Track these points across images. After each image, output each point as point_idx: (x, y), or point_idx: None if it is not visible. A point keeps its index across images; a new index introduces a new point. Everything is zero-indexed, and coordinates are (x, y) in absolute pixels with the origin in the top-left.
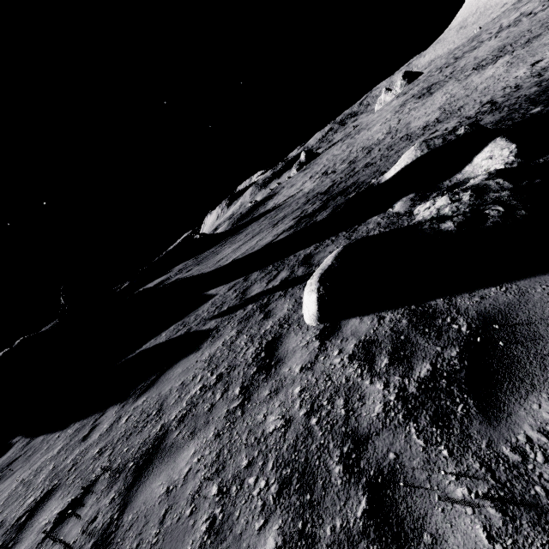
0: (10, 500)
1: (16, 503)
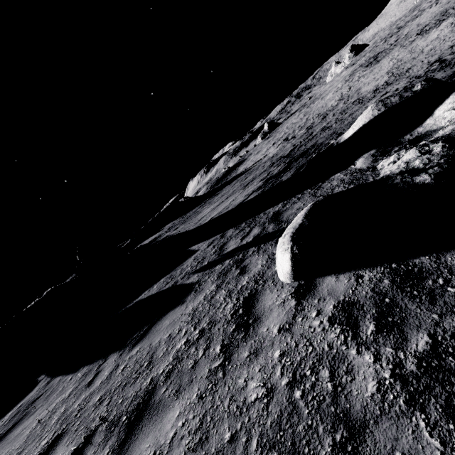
0: (30, 439)
1: (34, 444)
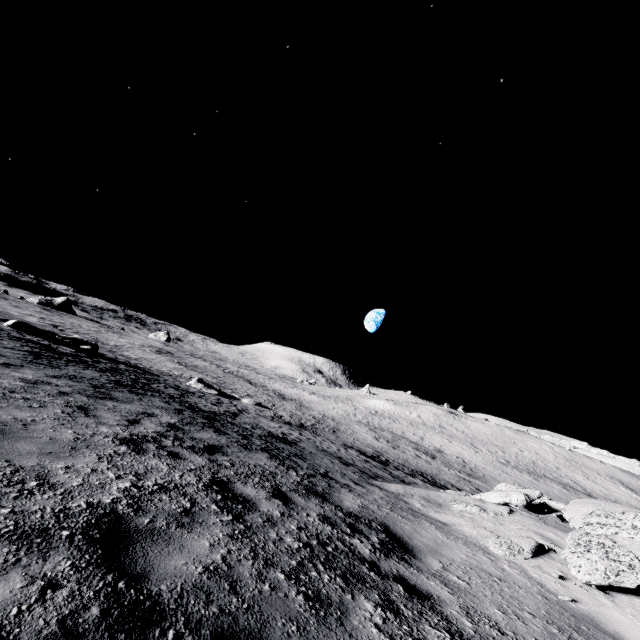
0: None
1: None
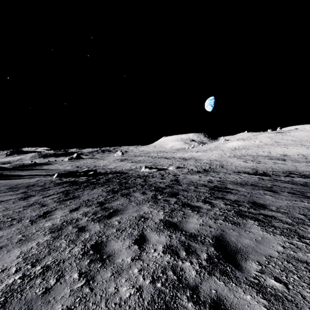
0: None
1: None
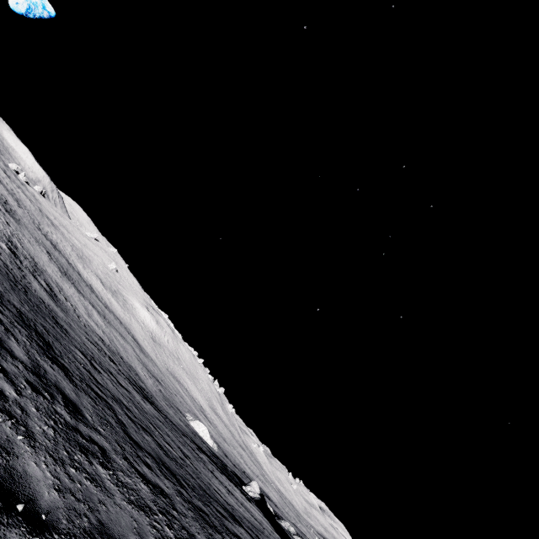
0: None
1: None
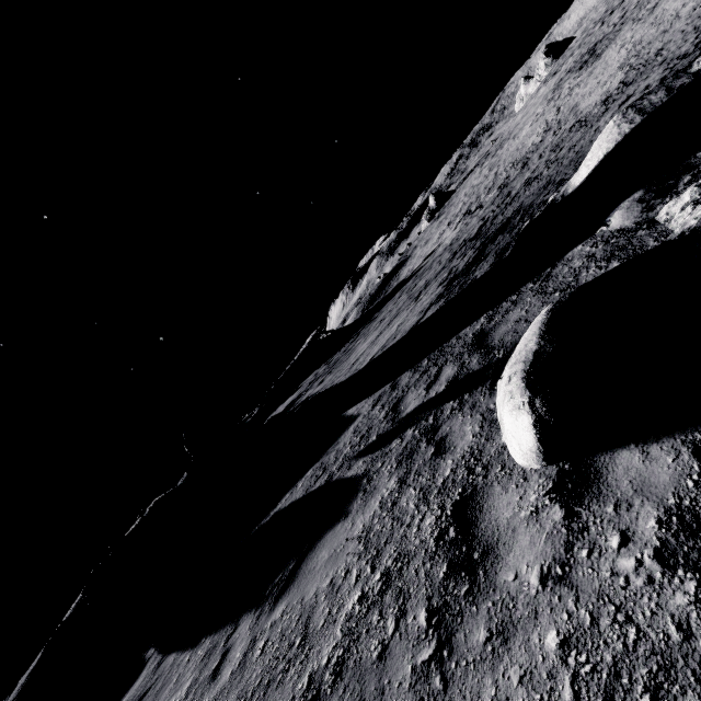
0: None
1: None
